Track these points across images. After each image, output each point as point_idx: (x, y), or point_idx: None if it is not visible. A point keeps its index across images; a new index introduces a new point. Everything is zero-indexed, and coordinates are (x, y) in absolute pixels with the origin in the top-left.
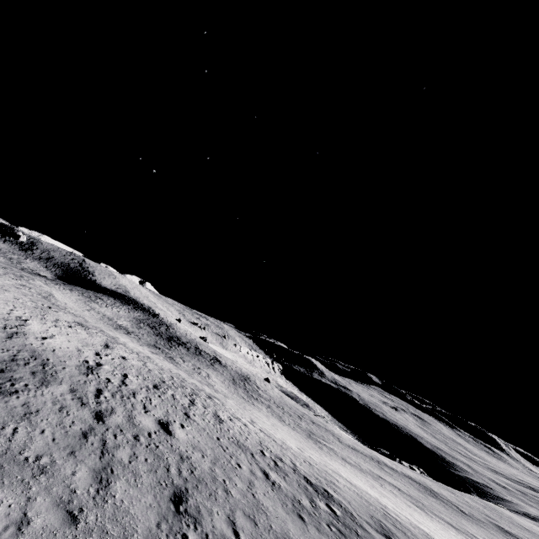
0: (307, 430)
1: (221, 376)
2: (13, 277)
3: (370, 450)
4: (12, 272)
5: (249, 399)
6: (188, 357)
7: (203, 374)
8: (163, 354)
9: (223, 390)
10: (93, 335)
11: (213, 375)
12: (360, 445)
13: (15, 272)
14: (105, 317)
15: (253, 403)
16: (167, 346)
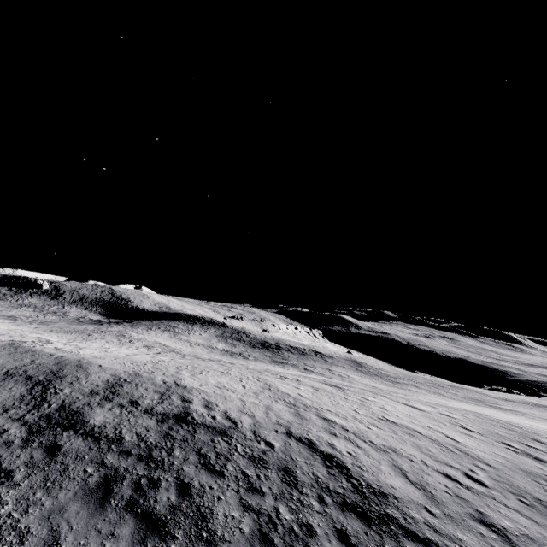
0: (471, 399)
1: (348, 370)
2: (126, 340)
3: (505, 394)
4: (112, 334)
5: (399, 386)
6: (305, 361)
7: (343, 375)
8: (300, 369)
9: (382, 387)
10: (376, 397)
11: (344, 372)
12: (497, 393)
13: (112, 332)
14: (207, 347)
15: (409, 389)
16: (278, 356)
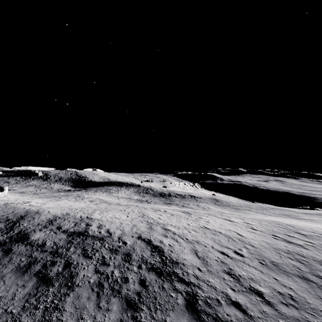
0: (282, 214)
1: (209, 204)
2: (80, 199)
3: (307, 210)
4: (73, 196)
5: (238, 211)
6: (184, 201)
7: (205, 207)
8: (179, 206)
9: (227, 212)
10: (208, 217)
11: (207, 205)
12: (301, 210)
13: (73, 195)
14: (128, 199)
15: (244, 212)
16: (168, 200)
